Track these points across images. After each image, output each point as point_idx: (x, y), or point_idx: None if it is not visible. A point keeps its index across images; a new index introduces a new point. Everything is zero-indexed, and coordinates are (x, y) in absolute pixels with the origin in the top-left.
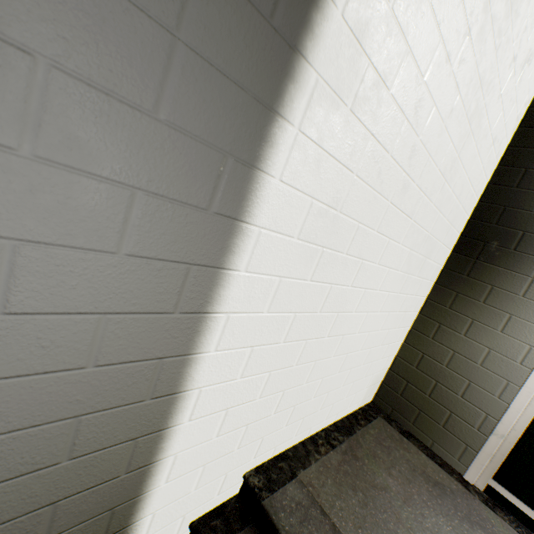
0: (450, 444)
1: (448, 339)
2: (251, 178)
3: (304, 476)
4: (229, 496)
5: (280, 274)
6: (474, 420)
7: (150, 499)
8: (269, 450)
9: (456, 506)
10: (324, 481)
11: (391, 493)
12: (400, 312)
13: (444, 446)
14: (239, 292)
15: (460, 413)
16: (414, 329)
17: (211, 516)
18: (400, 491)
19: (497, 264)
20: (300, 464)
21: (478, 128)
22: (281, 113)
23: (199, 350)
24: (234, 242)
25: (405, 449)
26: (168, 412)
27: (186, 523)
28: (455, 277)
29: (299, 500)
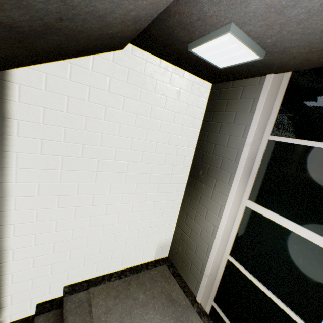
0: (192, 280)
1: (189, 222)
2: (2, 185)
3: (93, 289)
4: (59, 296)
5: (36, 208)
6: (199, 267)
7: (6, 289)
8: (78, 277)
9: (175, 311)
10: (102, 292)
11: (137, 301)
12: (156, 210)
13: (190, 281)
14: (15, 217)
15: (194, 263)
16: (179, 217)
17: (47, 302)
18: (143, 301)
19: (202, 182)
20: (95, 284)
21: (155, 126)
22: (5, 167)
23: (5, 236)
24: (4, 203)
25: (167, 282)
26: (0, 257)
27: (34, 303)
28: (190, 189)
29: (82, 299)
